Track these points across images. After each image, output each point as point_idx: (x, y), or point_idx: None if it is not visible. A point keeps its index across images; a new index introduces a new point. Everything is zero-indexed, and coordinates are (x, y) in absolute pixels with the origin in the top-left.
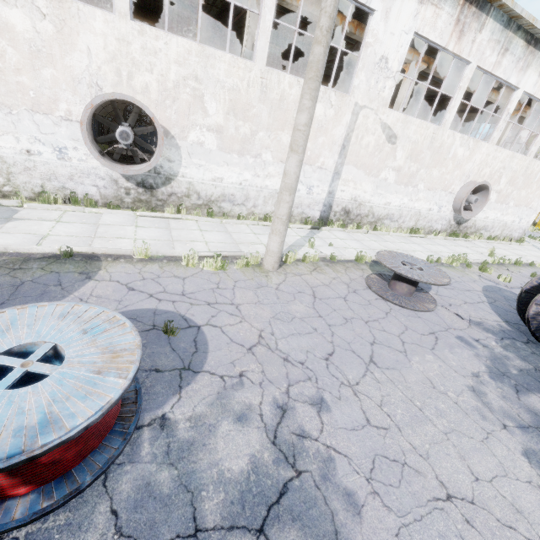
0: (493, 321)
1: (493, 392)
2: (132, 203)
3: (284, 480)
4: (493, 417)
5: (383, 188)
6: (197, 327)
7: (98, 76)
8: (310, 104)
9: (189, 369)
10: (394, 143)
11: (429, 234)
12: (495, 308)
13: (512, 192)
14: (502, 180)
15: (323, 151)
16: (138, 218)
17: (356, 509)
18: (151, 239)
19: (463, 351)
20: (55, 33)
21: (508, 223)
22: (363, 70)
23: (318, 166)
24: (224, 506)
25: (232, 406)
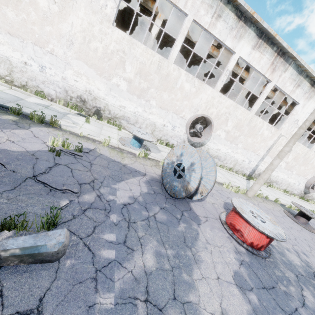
0: None
1: None
2: None
3: (312, 272)
4: None
5: (278, 169)
6: None
7: (199, 106)
8: (292, 145)
9: None
10: (289, 152)
11: (290, 194)
12: None
13: None
14: None
15: (261, 148)
16: None
17: None
18: None
19: None
20: (195, 92)
21: None
22: (288, 122)
23: (256, 154)
24: (303, 272)
25: (283, 246)
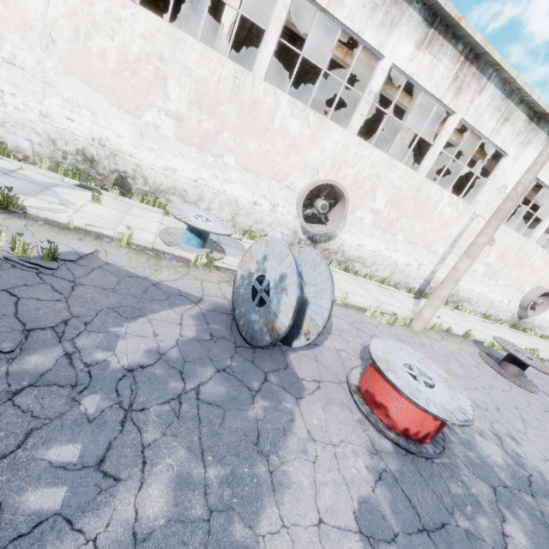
0: None
1: None
2: None
3: (526, 475)
4: None
5: (472, 277)
6: None
7: (320, 165)
8: (493, 232)
9: None
10: (491, 245)
11: (495, 321)
12: None
13: None
14: None
15: (439, 240)
16: None
17: None
18: None
19: None
20: (309, 136)
21: None
22: (487, 191)
23: (432, 251)
24: (508, 478)
25: (471, 426)
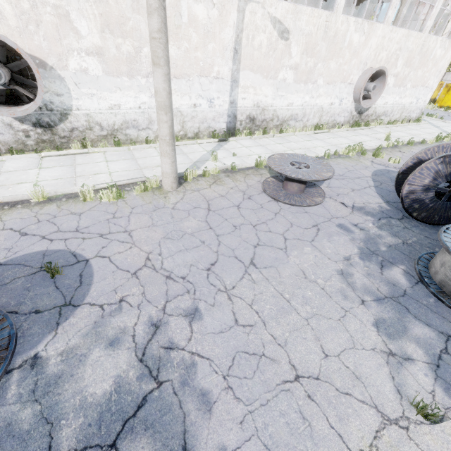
0: (375, 203)
1: (359, 272)
2: (36, 145)
3: (145, 393)
4: (354, 295)
5: (283, 89)
6: (85, 261)
7: None
8: (157, 3)
9: (70, 304)
10: (287, 39)
11: (334, 127)
12: (380, 190)
13: (409, 74)
14: (399, 62)
15: (216, 59)
16: (43, 160)
17: (208, 406)
18: (53, 179)
19: (340, 238)
20: None
21: (406, 105)
22: None
23: (214, 76)
24: (81, 430)
25: (106, 332)
